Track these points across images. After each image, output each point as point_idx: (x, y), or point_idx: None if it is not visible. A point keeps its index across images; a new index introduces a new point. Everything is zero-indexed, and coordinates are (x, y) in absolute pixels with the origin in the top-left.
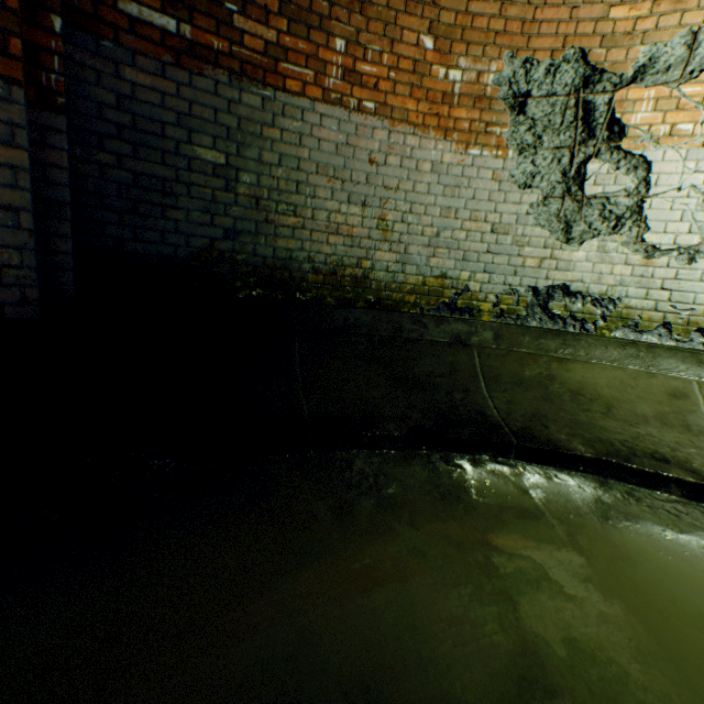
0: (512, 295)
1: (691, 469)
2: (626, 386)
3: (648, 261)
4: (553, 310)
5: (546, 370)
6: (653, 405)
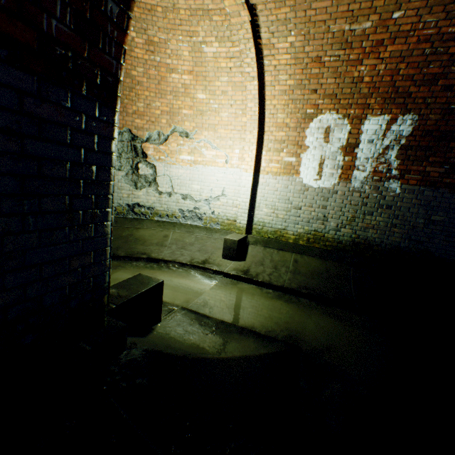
0: (121, 207)
1: (149, 255)
2: (154, 235)
3: (160, 196)
4: (136, 211)
5: (131, 232)
6: (158, 240)
